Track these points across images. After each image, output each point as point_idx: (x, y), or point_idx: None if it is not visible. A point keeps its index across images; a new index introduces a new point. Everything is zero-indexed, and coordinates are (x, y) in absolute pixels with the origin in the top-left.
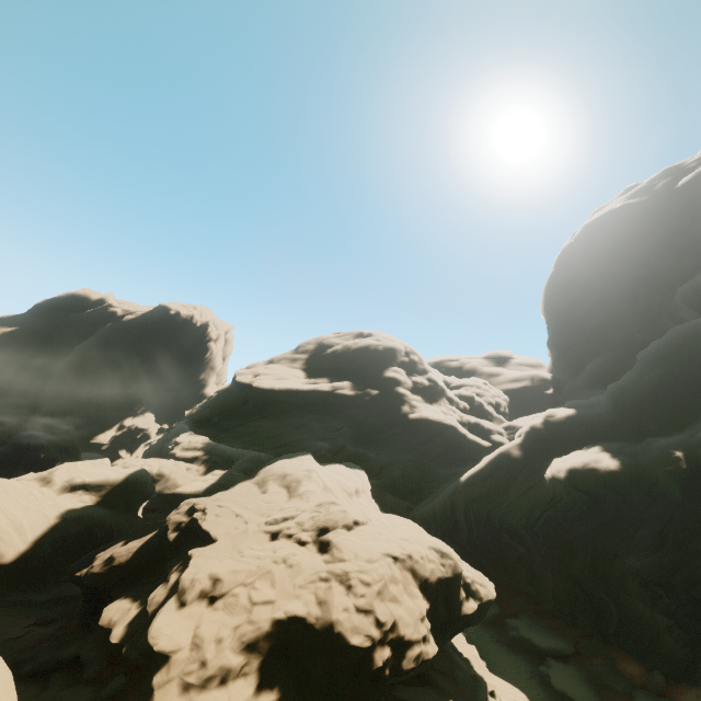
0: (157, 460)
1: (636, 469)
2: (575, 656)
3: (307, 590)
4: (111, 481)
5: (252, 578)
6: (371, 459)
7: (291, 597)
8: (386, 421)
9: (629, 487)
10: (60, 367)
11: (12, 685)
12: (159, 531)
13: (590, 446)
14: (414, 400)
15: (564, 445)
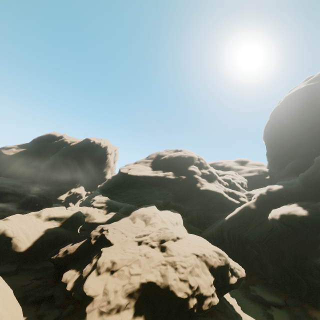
0: (85, 207)
1: (317, 215)
2: (285, 306)
3: (156, 269)
4: (66, 216)
5: (130, 263)
6: (182, 208)
7: (149, 272)
8: (189, 190)
9: (312, 224)
10: (44, 166)
11: (21, 314)
12: (87, 239)
13: (291, 203)
14: (202, 181)
15: (277, 203)
